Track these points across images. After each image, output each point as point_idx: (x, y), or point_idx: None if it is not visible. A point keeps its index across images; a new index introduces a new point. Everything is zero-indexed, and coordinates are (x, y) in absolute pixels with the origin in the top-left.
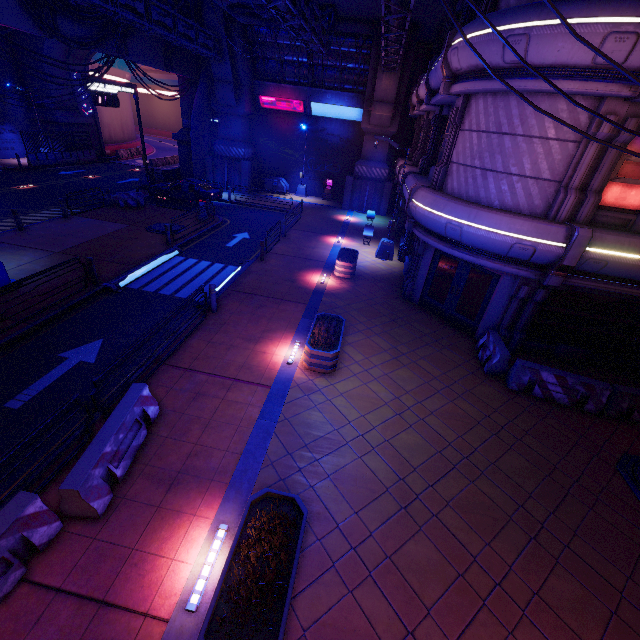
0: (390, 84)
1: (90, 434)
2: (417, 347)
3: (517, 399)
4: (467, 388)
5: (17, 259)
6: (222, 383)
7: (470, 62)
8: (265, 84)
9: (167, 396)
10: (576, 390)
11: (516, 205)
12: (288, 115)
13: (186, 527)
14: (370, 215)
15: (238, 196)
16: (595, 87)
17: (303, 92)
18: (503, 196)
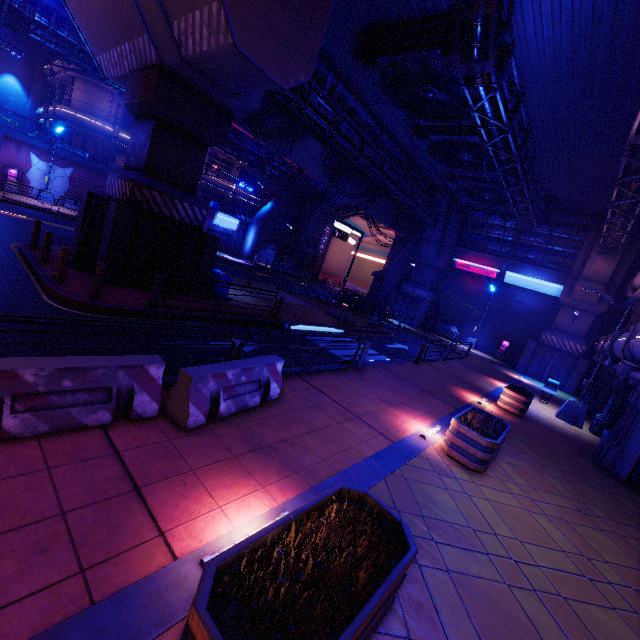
0: (605, 266)
1: None
2: (625, 522)
3: None
4: None
5: (237, 292)
6: (343, 412)
7: None
8: (465, 251)
9: (289, 393)
10: None
11: None
12: (479, 278)
13: (249, 490)
14: (552, 381)
15: (407, 326)
16: None
17: (500, 262)
18: None
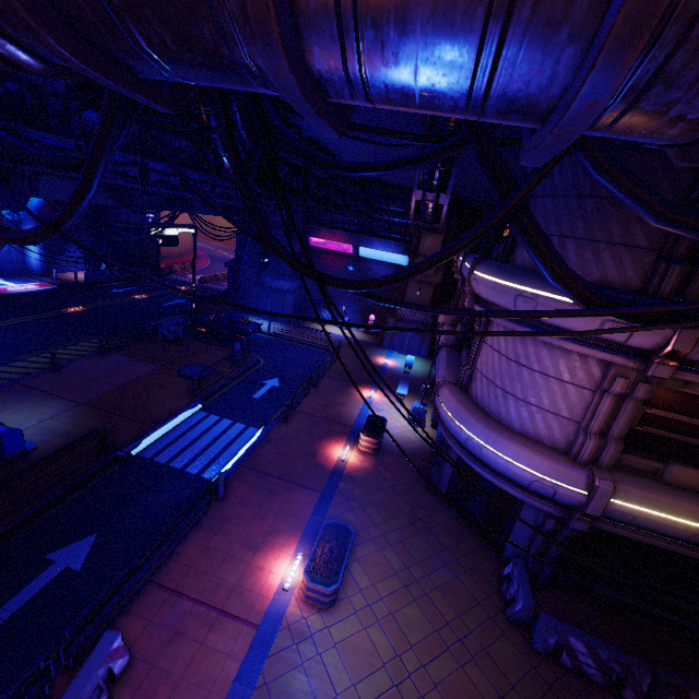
0: (434, 242)
1: (46, 696)
2: (433, 569)
3: (541, 668)
4: (483, 644)
5: (41, 412)
6: (206, 616)
7: (488, 298)
8: (317, 228)
9: (143, 634)
10: (611, 667)
11: (537, 434)
12: (336, 254)
13: None
14: (409, 362)
15: (278, 327)
16: (601, 355)
17: (352, 237)
18: (524, 422)
